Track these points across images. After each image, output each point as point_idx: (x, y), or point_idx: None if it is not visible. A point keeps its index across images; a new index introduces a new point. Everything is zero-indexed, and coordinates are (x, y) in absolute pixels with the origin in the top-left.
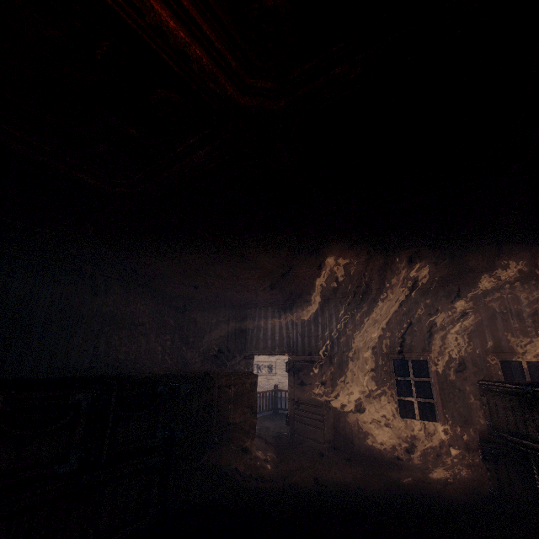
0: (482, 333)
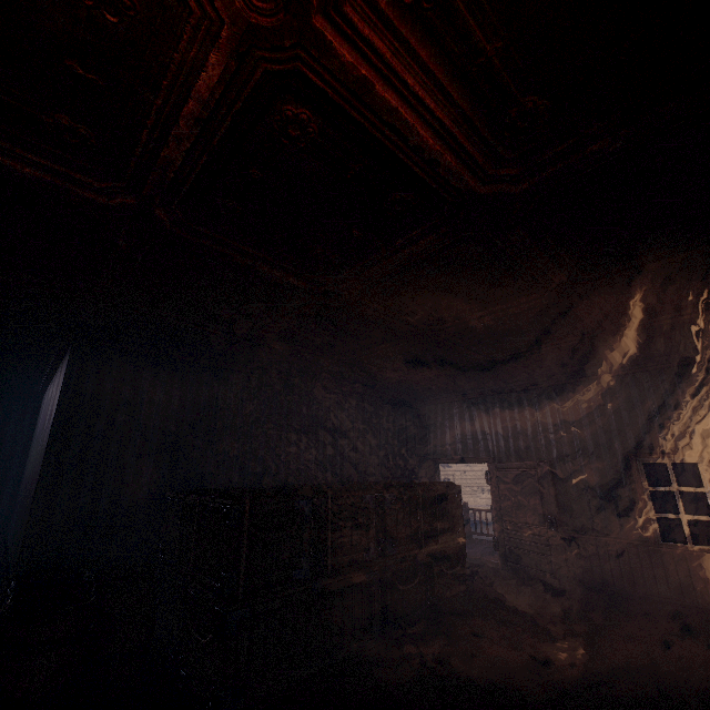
0: None
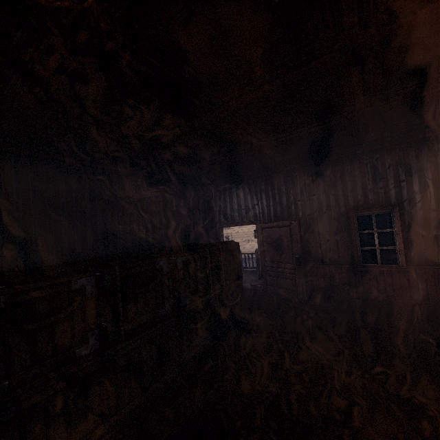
0: None
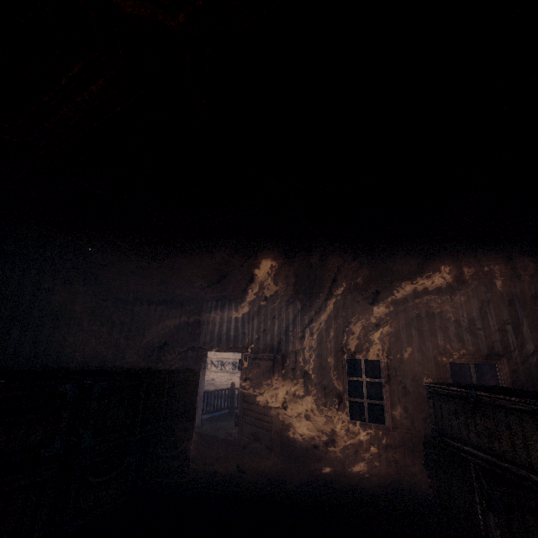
0: (435, 334)
